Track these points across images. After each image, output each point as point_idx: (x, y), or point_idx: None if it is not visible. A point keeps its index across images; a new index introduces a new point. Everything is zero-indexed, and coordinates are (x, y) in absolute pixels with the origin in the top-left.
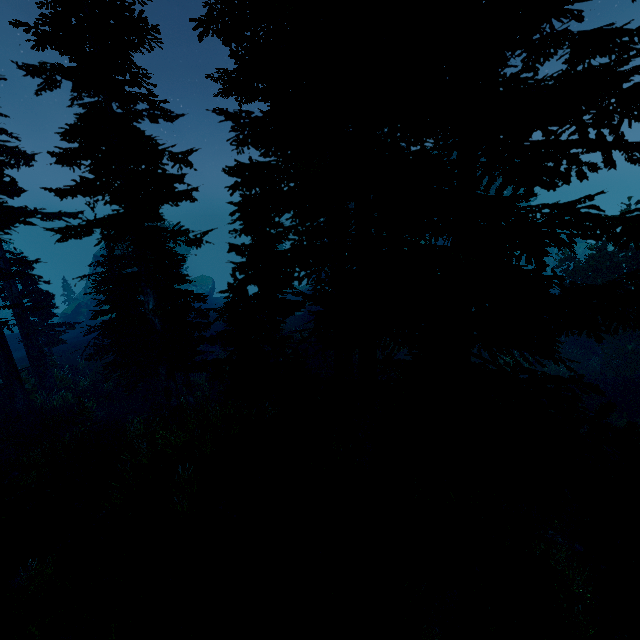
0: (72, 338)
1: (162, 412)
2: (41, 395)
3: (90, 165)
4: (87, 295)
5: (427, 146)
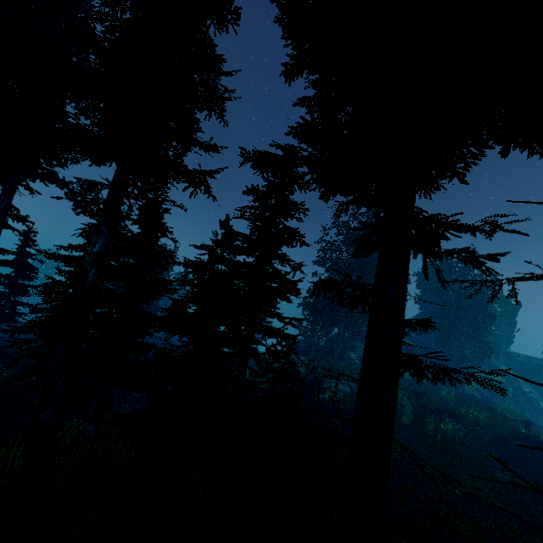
0: None
1: None
2: None
3: None
4: None
5: None
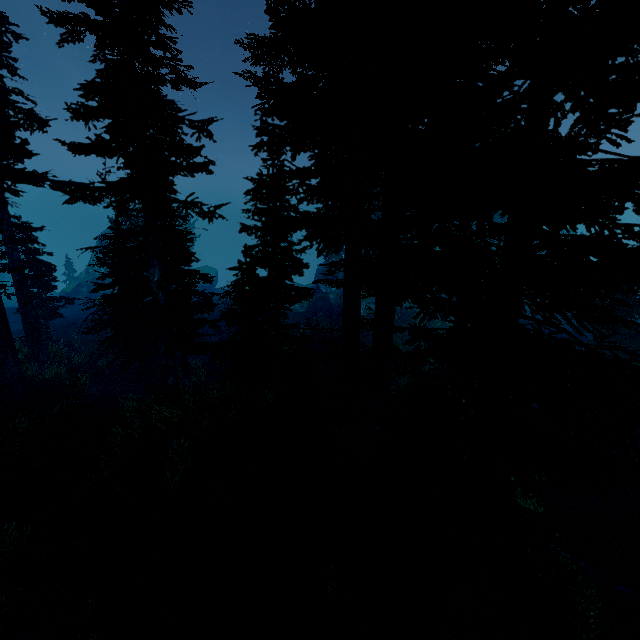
0: (70, 316)
1: (156, 393)
2: (33, 366)
3: (107, 126)
4: (89, 275)
5: (498, 71)
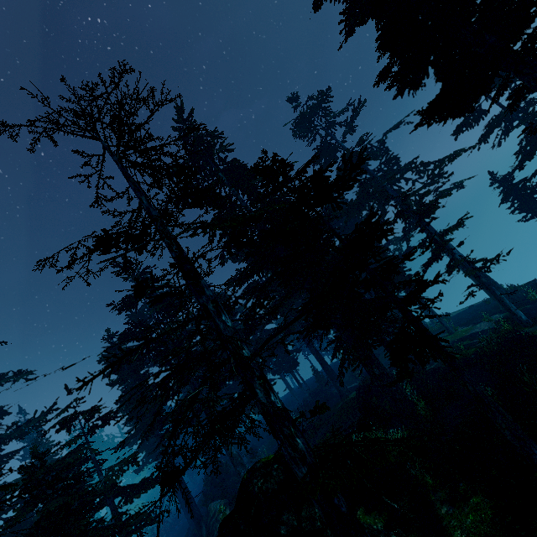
0: None
1: None
2: None
3: None
4: None
5: None
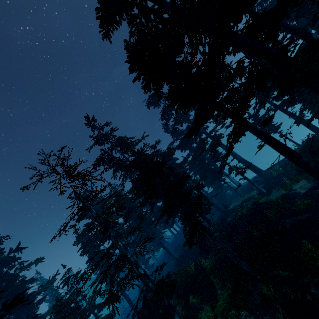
0: None
1: None
2: None
3: None
4: None
5: None
